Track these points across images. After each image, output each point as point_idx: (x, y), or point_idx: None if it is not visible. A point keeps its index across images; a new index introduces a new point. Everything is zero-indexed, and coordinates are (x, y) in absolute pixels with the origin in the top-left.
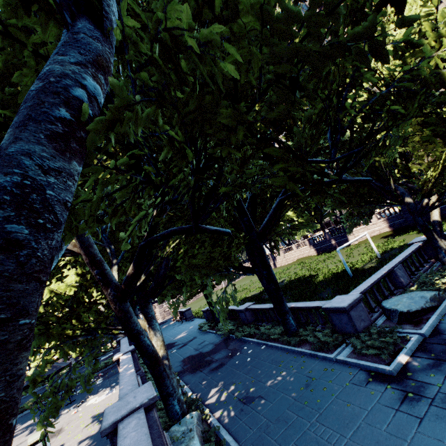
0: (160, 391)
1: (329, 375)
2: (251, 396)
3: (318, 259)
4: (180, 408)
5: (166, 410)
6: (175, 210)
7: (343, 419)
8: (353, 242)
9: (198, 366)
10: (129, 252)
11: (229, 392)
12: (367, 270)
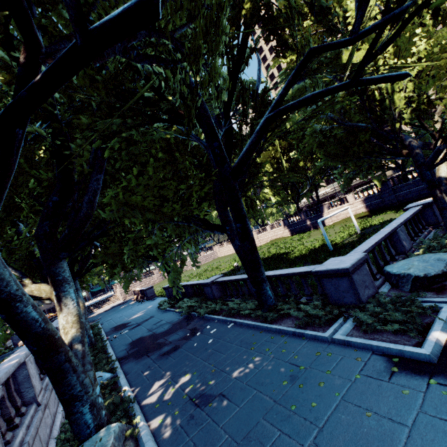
0: (59, 393)
1: (326, 362)
2: (209, 393)
3: (292, 239)
4: (93, 418)
5: (69, 421)
6: (96, 99)
7: (365, 444)
8: (328, 222)
9: (146, 350)
10: (34, 184)
11: (178, 387)
12: (348, 244)
